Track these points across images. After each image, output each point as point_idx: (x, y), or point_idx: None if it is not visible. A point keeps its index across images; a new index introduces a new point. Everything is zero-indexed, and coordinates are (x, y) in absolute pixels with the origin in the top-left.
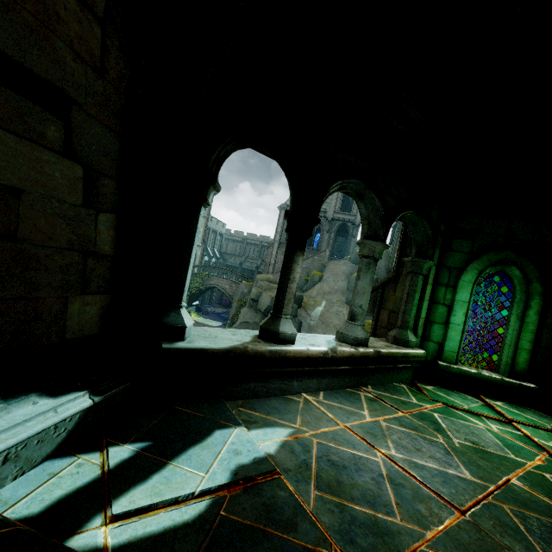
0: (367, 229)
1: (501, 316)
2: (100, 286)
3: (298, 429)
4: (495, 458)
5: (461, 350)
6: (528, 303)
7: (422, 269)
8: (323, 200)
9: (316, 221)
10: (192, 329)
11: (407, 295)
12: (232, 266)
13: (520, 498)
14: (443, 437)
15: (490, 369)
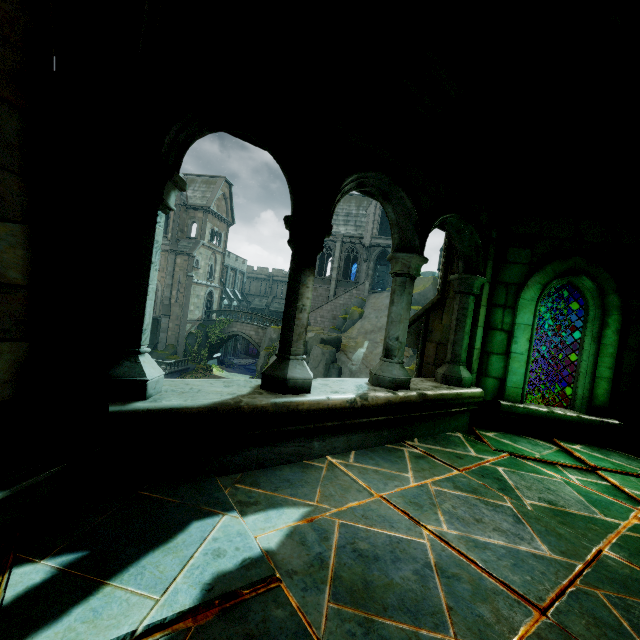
0: (399, 239)
1: (571, 343)
2: (7, 330)
3: (316, 507)
4: (579, 521)
5: (528, 386)
6: (604, 320)
7: (472, 288)
8: (336, 201)
9: (327, 228)
10: (168, 382)
11: (456, 321)
12: (257, 308)
13: (618, 578)
14: (511, 499)
15: (563, 406)
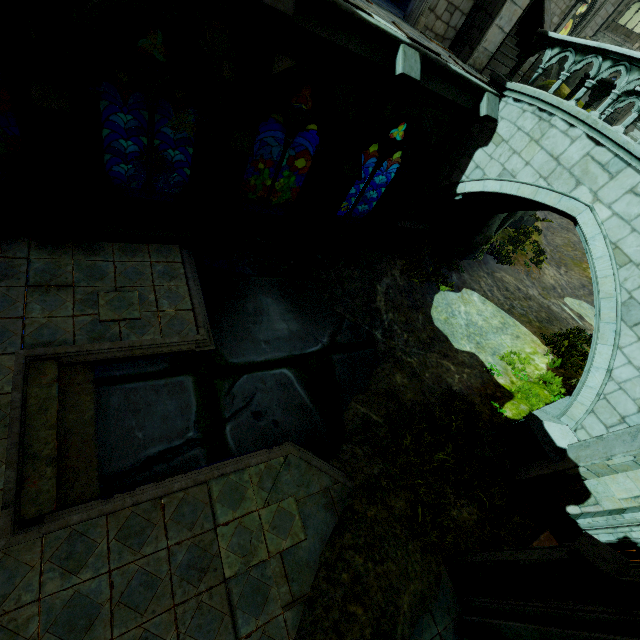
0: None
1: None
2: None
3: None
4: None
5: None
6: None
7: None
8: None
9: None
10: None
11: None
12: None
13: None
14: None
15: None
